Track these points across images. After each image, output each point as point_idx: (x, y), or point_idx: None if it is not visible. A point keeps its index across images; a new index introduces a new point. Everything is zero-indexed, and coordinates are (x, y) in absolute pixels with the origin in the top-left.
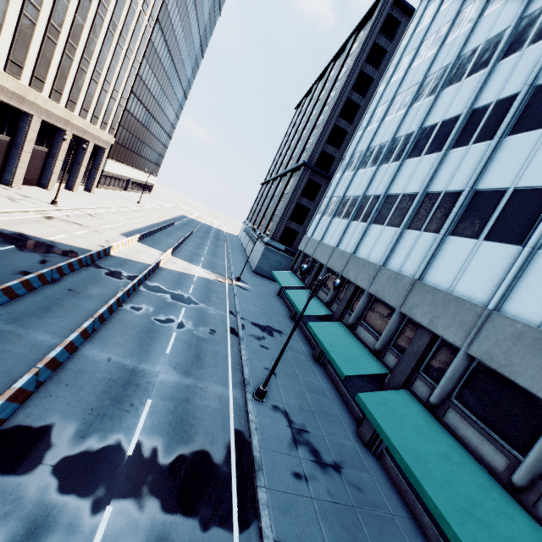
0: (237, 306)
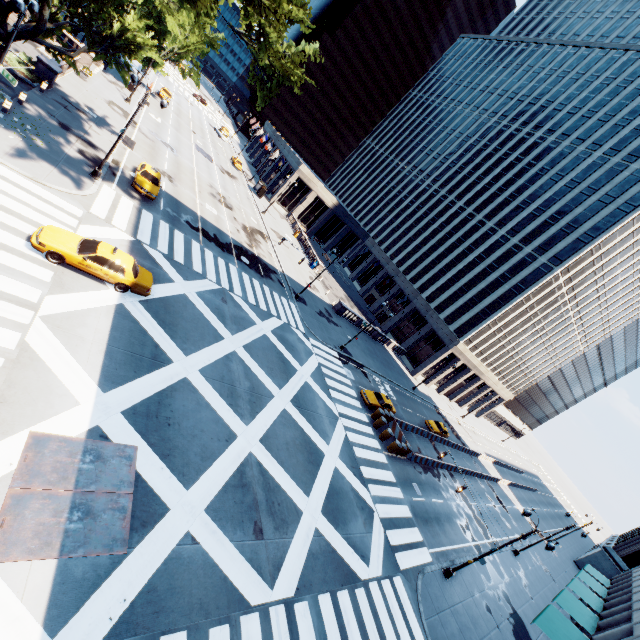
0: (532, 541)
